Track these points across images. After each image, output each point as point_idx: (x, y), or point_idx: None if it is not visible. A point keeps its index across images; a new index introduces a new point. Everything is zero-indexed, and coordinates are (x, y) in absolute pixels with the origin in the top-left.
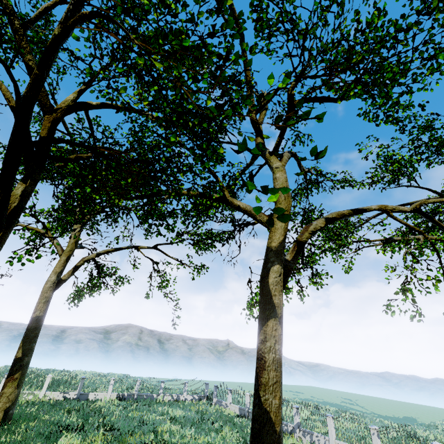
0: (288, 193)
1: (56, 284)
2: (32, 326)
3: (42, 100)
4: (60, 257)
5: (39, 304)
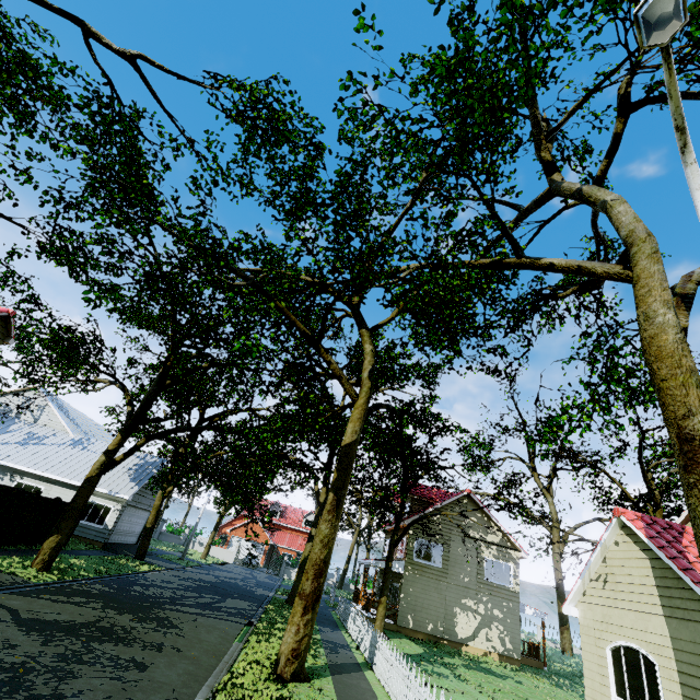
0: None
1: (560, 556)
2: (561, 590)
3: (656, 502)
4: (554, 533)
5: (558, 573)
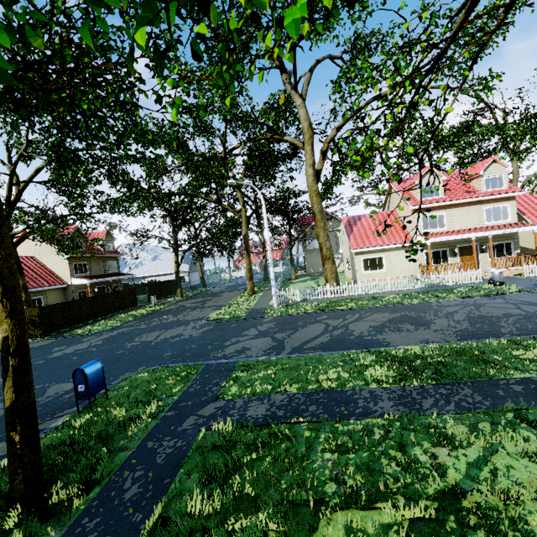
0: (517, 171)
1: None
2: None
3: None
4: None
5: None
